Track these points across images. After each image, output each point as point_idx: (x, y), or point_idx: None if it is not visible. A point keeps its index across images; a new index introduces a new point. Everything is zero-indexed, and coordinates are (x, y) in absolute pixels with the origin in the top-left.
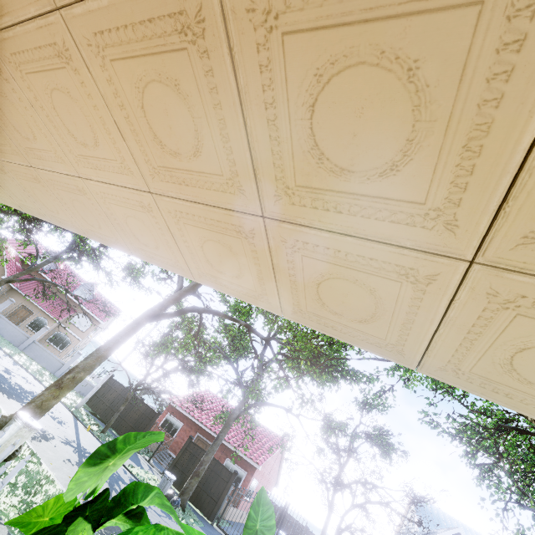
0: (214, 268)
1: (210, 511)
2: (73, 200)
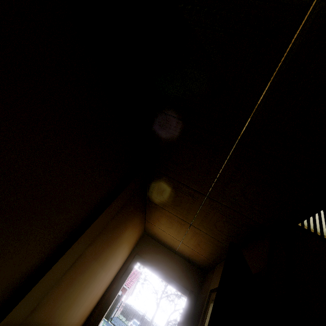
0: None
1: (107, 315)
2: None
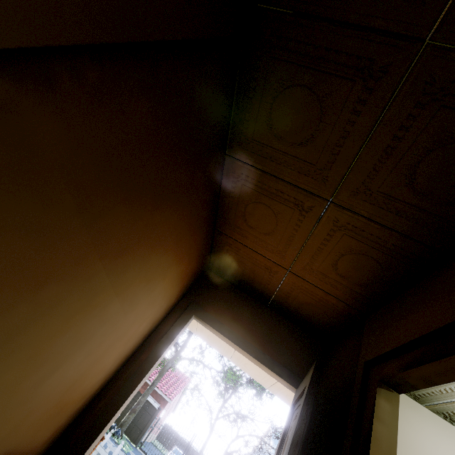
0: (286, 398)
1: (136, 437)
2: (213, 337)
